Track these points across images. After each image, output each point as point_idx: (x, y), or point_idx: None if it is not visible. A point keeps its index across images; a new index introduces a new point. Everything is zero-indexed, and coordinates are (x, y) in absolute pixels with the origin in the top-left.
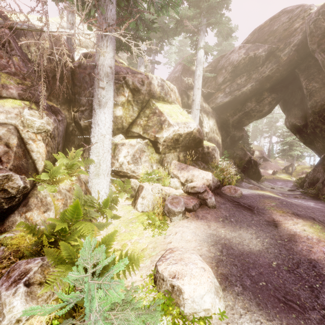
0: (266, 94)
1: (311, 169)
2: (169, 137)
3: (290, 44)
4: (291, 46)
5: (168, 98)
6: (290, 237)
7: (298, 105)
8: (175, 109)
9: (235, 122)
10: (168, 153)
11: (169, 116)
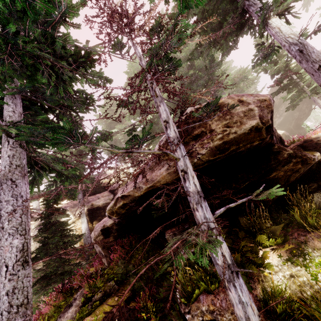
0: (300, 105)
1: None
2: None
3: None
4: None
5: None
6: None
7: None
8: None
9: (294, 126)
10: None
11: None
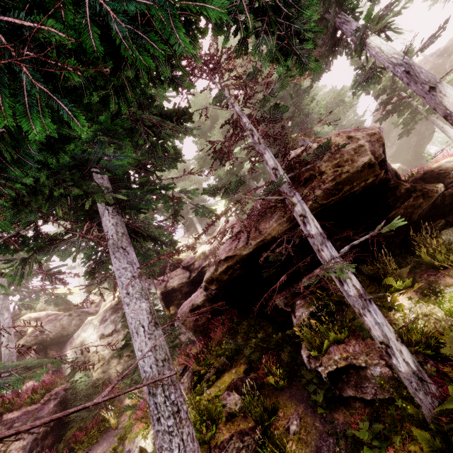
0: (418, 127)
1: None
2: None
3: None
4: None
5: None
6: None
7: None
8: None
9: (413, 156)
10: None
11: None
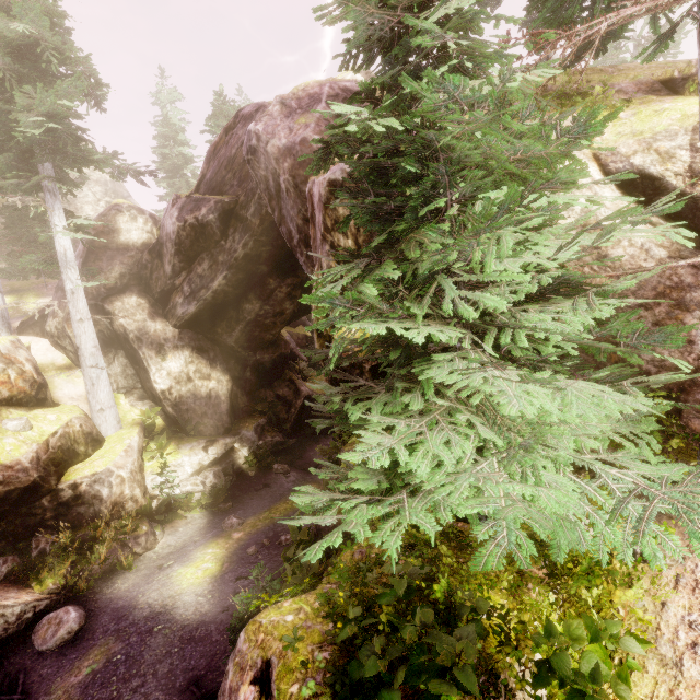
0: (272, 281)
1: None
2: None
3: (255, 193)
4: (256, 198)
5: None
6: None
7: None
8: None
9: (243, 341)
10: None
11: None
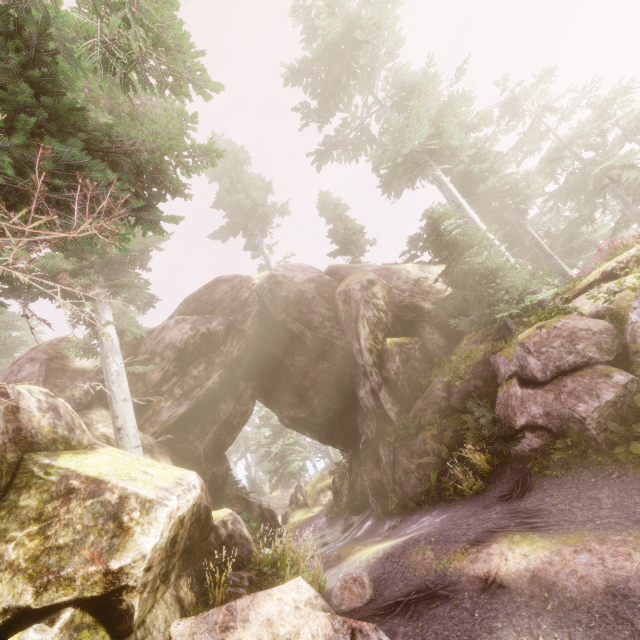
0: (243, 384)
1: (323, 480)
2: (161, 543)
3: (250, 315)
4: (252, 317)
5: (79, 436)
6: (541, 584)
7: (287, 389)
8: (121, 458)
9: (209, 448)
10: (150, 609)
11: (130, 480)
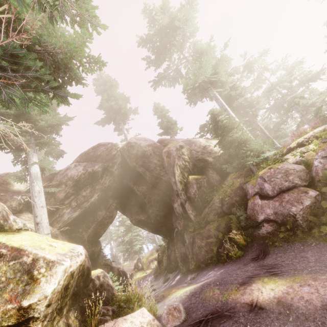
0: (111, 200)
1: (152, 255)
2: (58, 288)
3: (116, 163)
4: (117, 164)
5: (10, 224)
6: (283, 306)
7: (135, 204)
8: (36, 237)
9: (91, 236)
10: None
11: (40, 249)
